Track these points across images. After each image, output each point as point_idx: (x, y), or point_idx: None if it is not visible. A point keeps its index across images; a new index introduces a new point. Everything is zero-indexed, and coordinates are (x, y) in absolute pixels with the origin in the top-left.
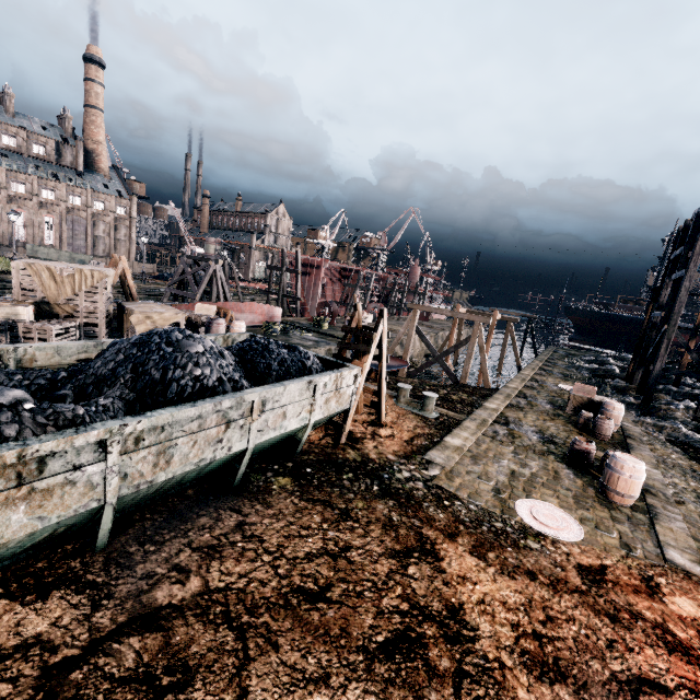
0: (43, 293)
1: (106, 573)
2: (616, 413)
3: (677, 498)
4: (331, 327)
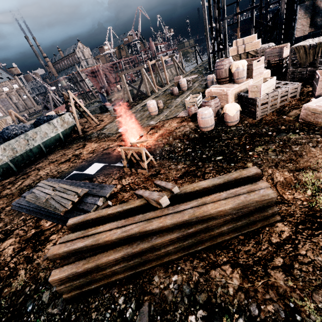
0: None
1: (19, 173)
2: (182, 83)
3: (177, 105)
4: (108, 96)
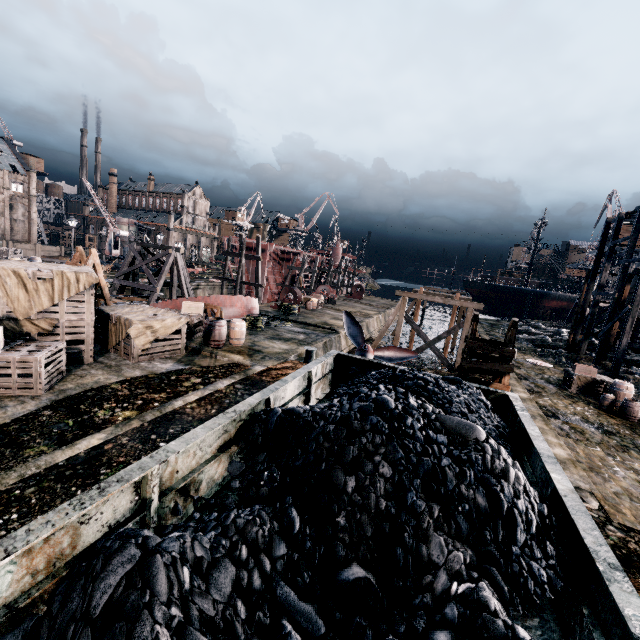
0: (7, 306)
1: None
2: (629, 393)
3: None
4: (298, 314)
